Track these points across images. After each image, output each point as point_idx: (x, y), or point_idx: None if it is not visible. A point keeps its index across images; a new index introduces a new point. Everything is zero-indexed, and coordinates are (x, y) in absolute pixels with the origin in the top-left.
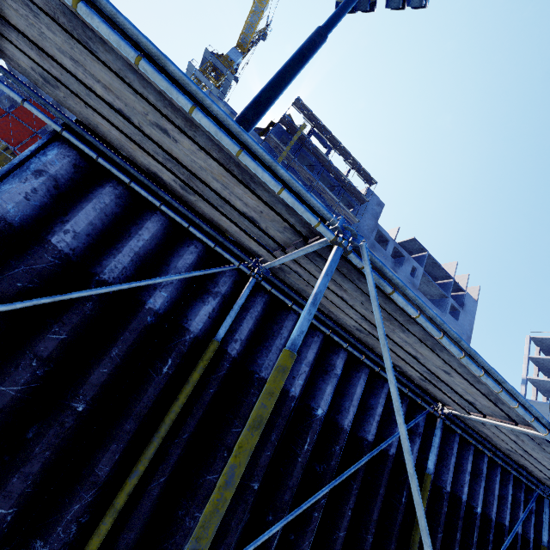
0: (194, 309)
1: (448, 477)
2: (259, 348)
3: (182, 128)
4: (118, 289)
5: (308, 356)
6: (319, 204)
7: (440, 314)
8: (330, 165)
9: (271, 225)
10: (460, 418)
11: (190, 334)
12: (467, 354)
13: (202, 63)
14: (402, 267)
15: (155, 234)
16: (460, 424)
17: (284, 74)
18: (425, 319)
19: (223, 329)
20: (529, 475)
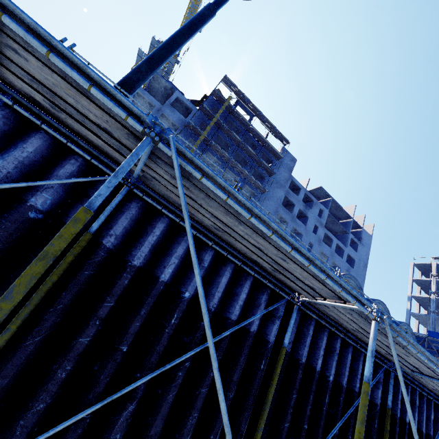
0: (74, 209)
1: (304, 351)
2: (134, 243)
3: (24, 45)
4: None
5: (178, 251)
6: (129, 102)
7: (342, 246)
8: (252, 129)
9: (120, 134)
10: (313, 304)
11: None
12: (283, 236)
13: (150, 49)
14: (311, 210)
15: (40, 148)
16: (314, 311)
17: (176, 37)
18: (234, 202)
19: (95, 224)
20: (377, 353)
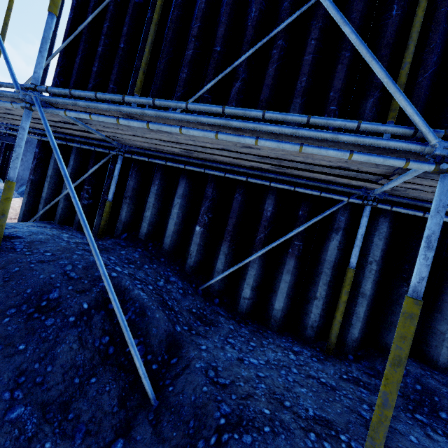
0: None
1: None
2: None
3: None
4: None
5: None
6: None
7: None
8: None
9: None
10: None
11: None
12: None
13: None
14: None
15: None
16: None
17: None
18: None
19: None
20: None
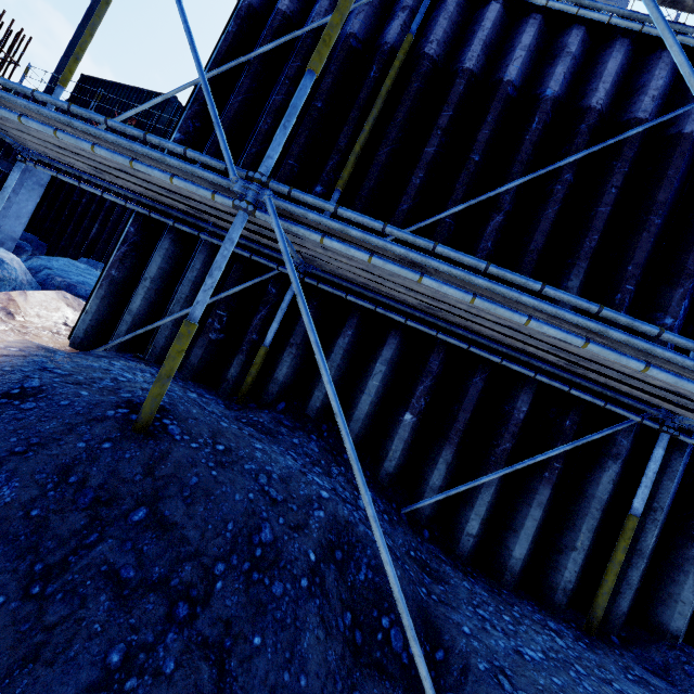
0: (387, 30)
1: None
2: (460, 52)
3: None
4: (324, 21)
5: (523, 41)
6: None
7: None
8: None
9: None
10: None
11: (387, 46)
12: None
13: None
14: None
15: None
16: None
17: None
18: None
19: (413, 24)
20: None
